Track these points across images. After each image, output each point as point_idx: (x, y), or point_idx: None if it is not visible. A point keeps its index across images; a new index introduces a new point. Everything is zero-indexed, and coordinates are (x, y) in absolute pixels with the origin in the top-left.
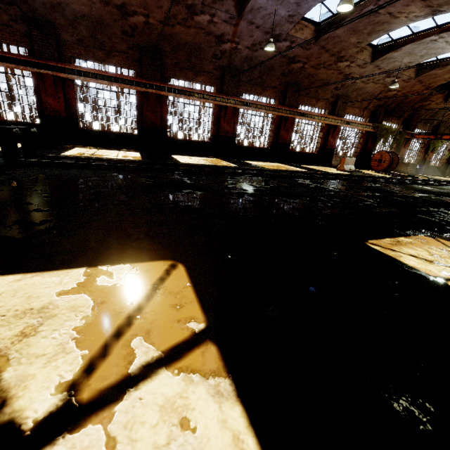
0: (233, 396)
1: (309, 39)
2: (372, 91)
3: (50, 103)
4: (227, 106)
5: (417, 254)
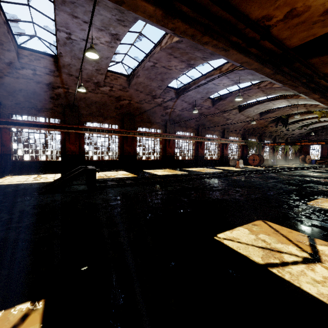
0: None
1: (209, 105)
2: (240, 125)
3: (70, 148)
4: (170, 139)
5: None
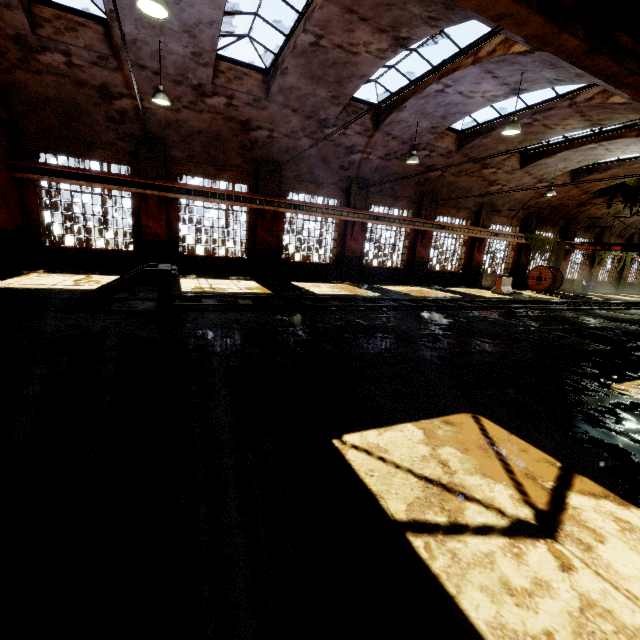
0: (631, 505)
1: (450, 147)
2: (521, 198)
3: (150, 227)
4: (355, 221)
5: None
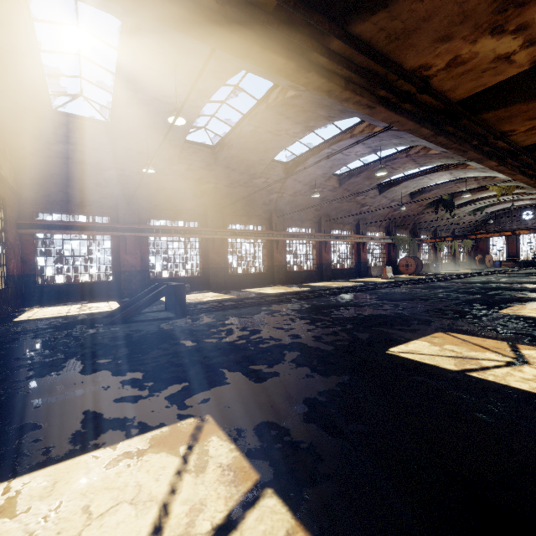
0: None
1: (335, 185)
2: (382, 213)
3: (127, 260)
4: (278, 240)
5: (530, 312)
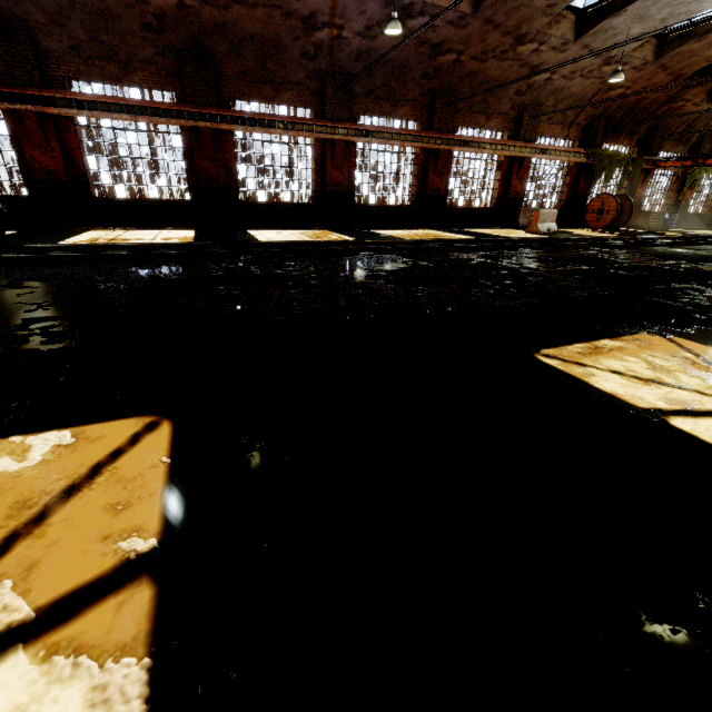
0: (135, 703)
1: (462, 7)
2: (581, 93)
3: (39, 160)
4: (334, 140)
5: (625, 368)
